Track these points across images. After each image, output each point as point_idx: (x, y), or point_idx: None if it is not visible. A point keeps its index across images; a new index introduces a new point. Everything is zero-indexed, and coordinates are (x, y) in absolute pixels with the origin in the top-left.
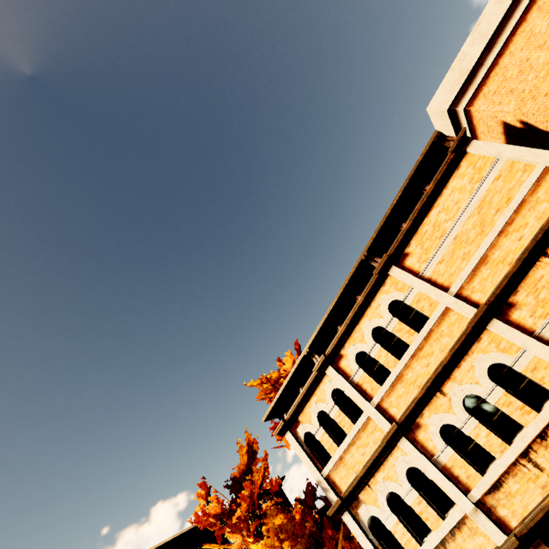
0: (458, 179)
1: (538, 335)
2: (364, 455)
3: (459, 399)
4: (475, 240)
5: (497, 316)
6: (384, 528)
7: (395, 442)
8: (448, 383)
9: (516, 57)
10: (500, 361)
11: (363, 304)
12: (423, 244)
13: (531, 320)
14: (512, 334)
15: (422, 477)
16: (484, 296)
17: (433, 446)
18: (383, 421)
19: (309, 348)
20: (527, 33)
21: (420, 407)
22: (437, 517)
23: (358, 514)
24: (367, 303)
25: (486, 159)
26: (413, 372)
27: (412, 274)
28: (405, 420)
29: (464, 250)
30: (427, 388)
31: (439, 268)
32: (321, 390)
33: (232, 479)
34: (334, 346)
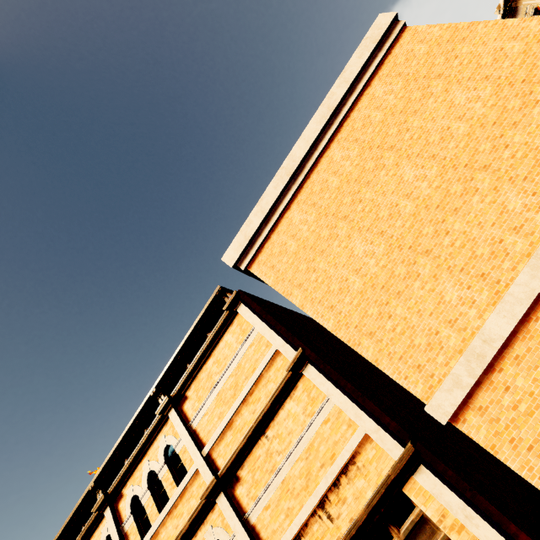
0: (230, 335)
1: (247, 518)
2: None
3: None
4: (229, 401)
5: (228, 488)
6: None
7: None
8: None
9: (280, 237)
10: (221, 538)
11: (148, 441)
12: (198, 392)
13: (247, 499)
14: (230, 514)
15: None
16: (224, 463)
17: None
18: None
19: (95, 482)
20: (289, 220)
21: None
22: None
23: None
24: (150, 441)
25: (249, 323)
26: (166, 532)
27: (186, 420)
28: None
29: (221, 408)
30: None
31: (203, 421)
32: (99, 532)
33: None
34: (116, 484)
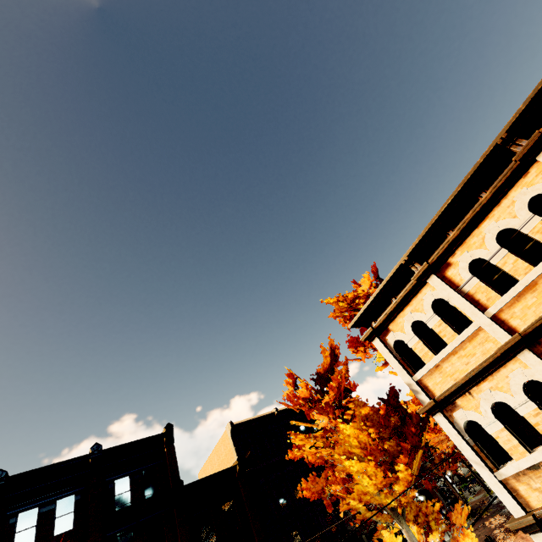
0: None
1: None
2: (468, 365)
3: None
4: None
5: None
6: (483, 433)
7: (514, 354)
8: None
9: None
10: None
11: (488, 202)
12: None
13: None
14: None
15: None
16: None
17: None
18: (499, 332)
19: (408, 257)
20: None
21: None
22: None
23: (453, 417)
24: (495, 201)
25: None
26: None
27: None
28: (531, 333)
29: None
30: None
31: None
32: (418, 300)
33: (317, 374)
34: (440, 253)
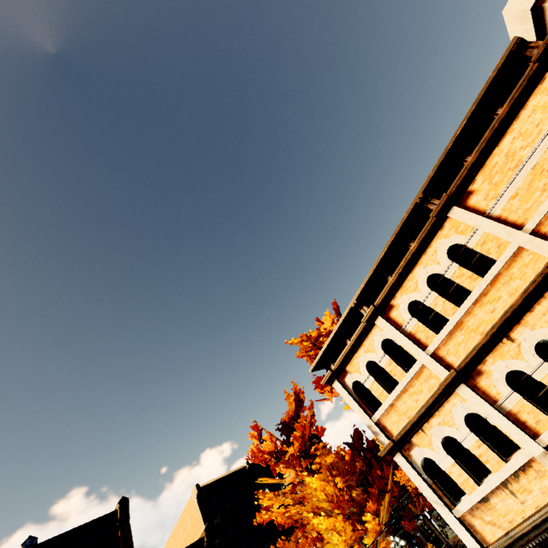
0: (541, 95)
1: None
2: (418, 402)
3: (530, 344)
4: None
5: None
6: (438, 469)
7: (453, 388)
8: (517, 329)
9: None
10: None
11: (417, 251)
12: (491, 179)
13: None
14: None
15: (482, 422)
16: None
17: (497, 392)
18: (439, 369)
19: (356, 300)
20: None
21: (483, 353)
22: (499, 460)
23: (411, 456)
24: (422, 249)
25: None
26: (474, 319)
27: (476, 213)
28: (464, 367)
29: (545, 180)
30: (492, 334)
31: (511, 203)
32: (369, 341)
33: (282, 423)
34: (383, 296)
